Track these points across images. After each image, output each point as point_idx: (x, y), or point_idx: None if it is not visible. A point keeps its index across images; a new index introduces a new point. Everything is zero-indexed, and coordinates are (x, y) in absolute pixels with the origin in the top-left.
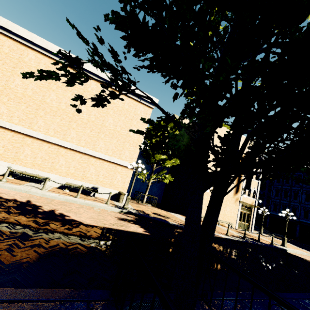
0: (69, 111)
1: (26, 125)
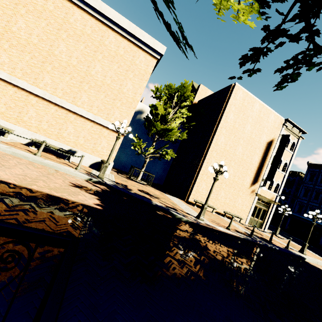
0: (42, 48)
1: None
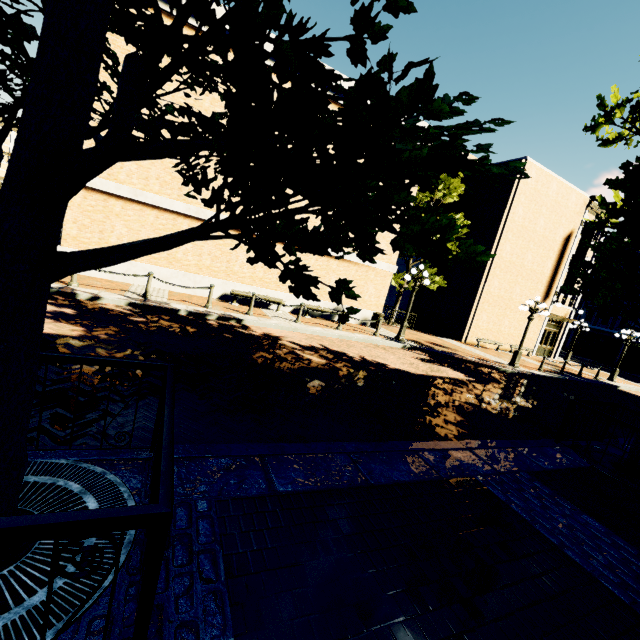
0: None
1: None
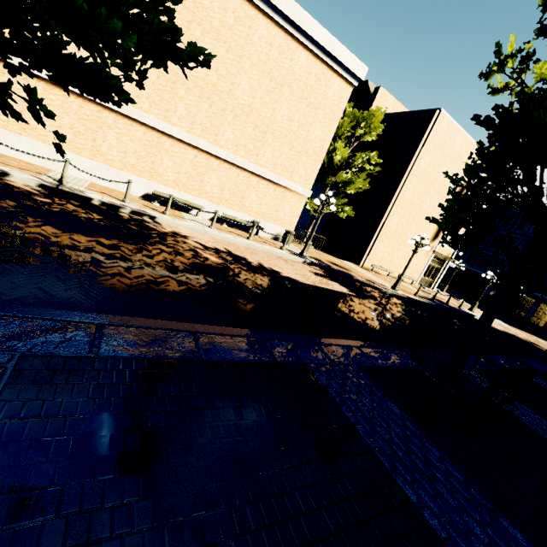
0: (222, 88)
1: (160, 114)
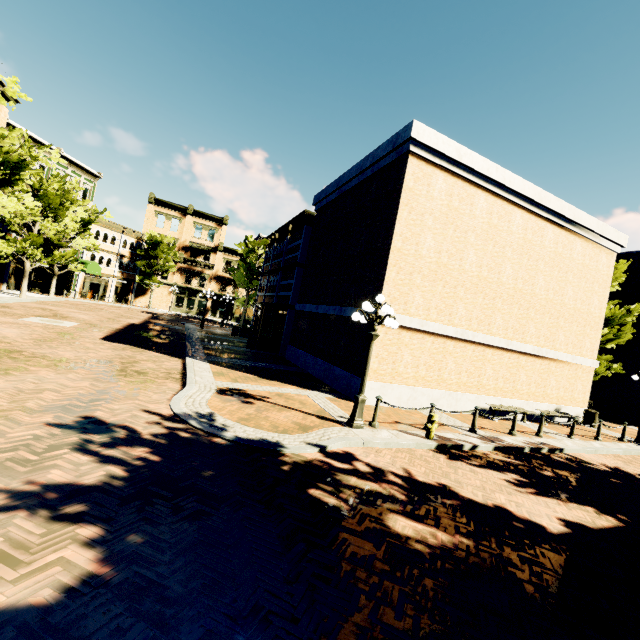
0: (525, 291)
1: (484, 329)
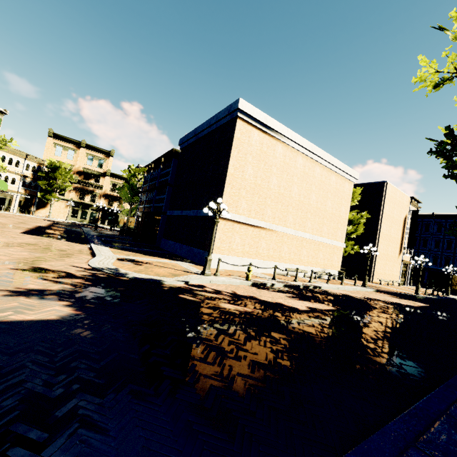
0: (305, 202)
1: (282, 223)
